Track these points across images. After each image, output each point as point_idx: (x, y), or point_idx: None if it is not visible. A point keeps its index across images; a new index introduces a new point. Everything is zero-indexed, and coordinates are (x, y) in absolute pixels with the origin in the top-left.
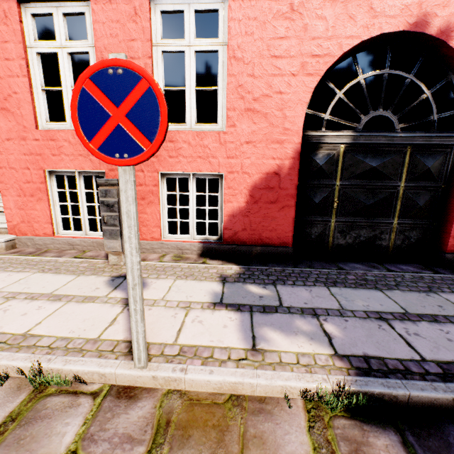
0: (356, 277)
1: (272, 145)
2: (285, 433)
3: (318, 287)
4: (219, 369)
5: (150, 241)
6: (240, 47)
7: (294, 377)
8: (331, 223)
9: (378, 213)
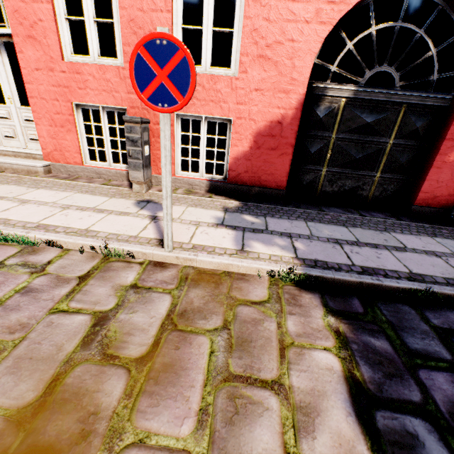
0: (331, 217)
1: (278, 94)
2: (254, 288)
3: (299, 221)
4: (218, 256)
5: None
6: None
7: (265, 264)
8: (322, 172)
9: (364, 166)
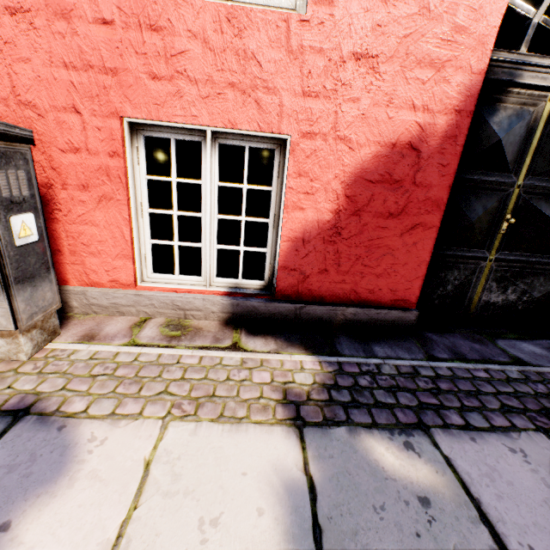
0: None
1: (416, 69)
2: None
3: (530, 437)
4: None
5: (110, 289)
6: None
7: None
8: (487, 263)
9: None
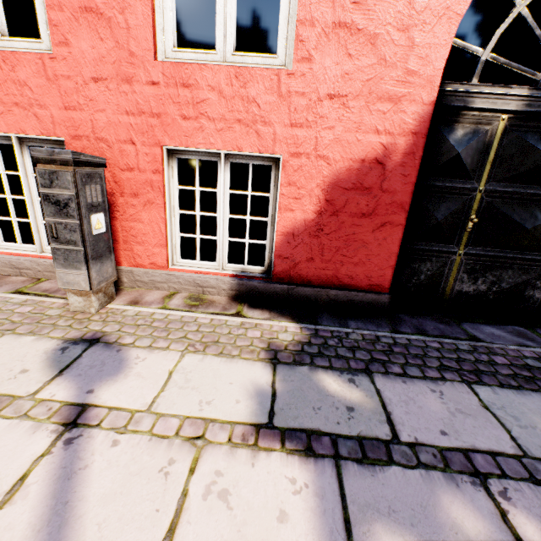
0: (509, 361)
1: (378, 104)
2: None
3: (453, 385)
4: None
5: (149, 269)
6: None
7: None
8: (456, 257)
9: (540, 244)
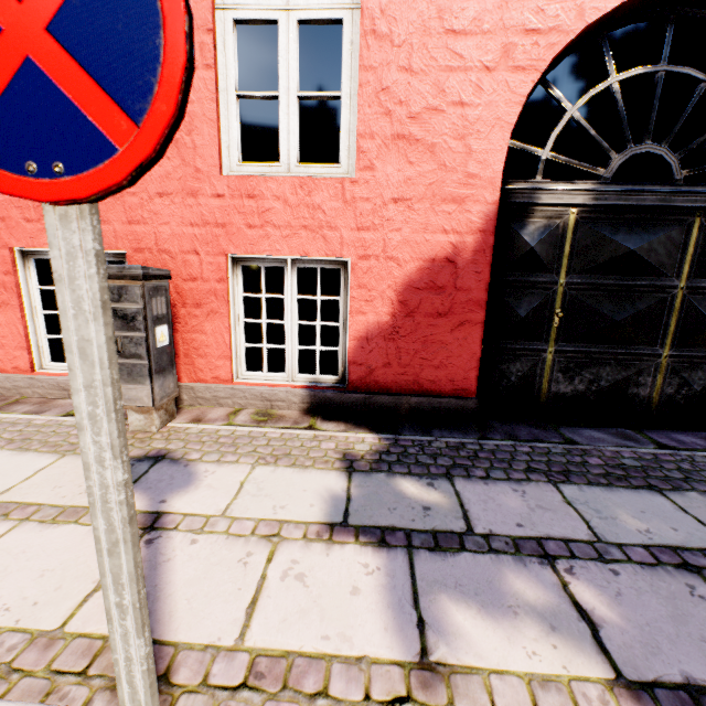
0: (604, 461)
1: (442, 205)
2: None
3: (537, 485)
4: None
5: (212, 384)
6: (386, 13)
7: None
8: (547, 355)
9: (635, 336)
